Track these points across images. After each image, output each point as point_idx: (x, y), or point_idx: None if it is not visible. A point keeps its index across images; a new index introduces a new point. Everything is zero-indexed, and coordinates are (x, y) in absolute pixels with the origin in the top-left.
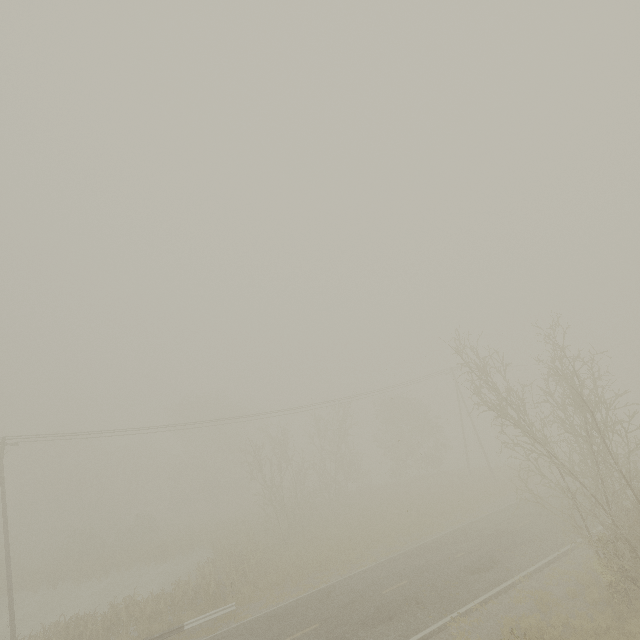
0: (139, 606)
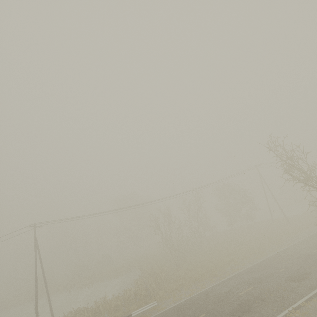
0: (108, 303)
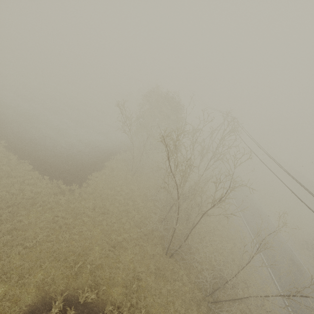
0: None
